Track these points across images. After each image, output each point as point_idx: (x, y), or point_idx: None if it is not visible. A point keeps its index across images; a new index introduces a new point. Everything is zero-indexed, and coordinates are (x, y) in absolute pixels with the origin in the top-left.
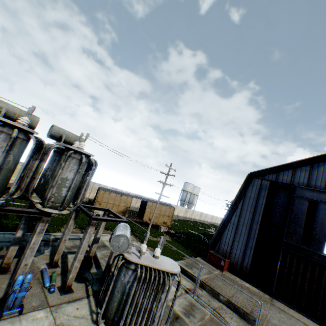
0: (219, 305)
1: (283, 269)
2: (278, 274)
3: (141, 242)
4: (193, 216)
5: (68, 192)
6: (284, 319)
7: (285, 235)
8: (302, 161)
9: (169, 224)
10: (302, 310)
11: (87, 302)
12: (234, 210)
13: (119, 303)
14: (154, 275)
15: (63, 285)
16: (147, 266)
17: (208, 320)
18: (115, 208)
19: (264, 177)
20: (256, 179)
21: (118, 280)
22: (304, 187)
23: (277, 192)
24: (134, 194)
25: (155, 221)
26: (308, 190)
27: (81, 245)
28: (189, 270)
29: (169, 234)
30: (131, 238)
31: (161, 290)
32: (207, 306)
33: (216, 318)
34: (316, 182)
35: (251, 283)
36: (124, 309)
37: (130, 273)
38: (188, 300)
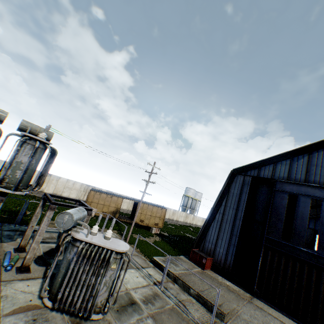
0: (188, 298)
1: (265, 266)
2: (260, 271)
3: (125, 240)
4: (194, 222)
5: (21, 174)
6: (258, 315)
7: (266, 231)
8: (283, 155)
9: (161, 225)
10: (284, 310)
11: (41, 282)
12: (218, 207)
13: (63, 279)
14: (99, 253)
15: (22, 265)
16: (93, 244)
17: (167, 309)
18: (105, 208)
19: (246, 173)
20: (239, 175)
21: (65, 257)
22: (284, 180)
23: (259, 187)
24: (125, 196)
25: (146, 222)
26: (289, 184)
27: (40, 228)
28: (164, 265)
29: (161, 236)
30: (114, 236)
31: (105, 268)
32: (171, 297)
33: (178, 308)
34: (296, 175)
35: (233, 282)
36: (68, 285)
37: (75, 250)
38: (153, 290)
